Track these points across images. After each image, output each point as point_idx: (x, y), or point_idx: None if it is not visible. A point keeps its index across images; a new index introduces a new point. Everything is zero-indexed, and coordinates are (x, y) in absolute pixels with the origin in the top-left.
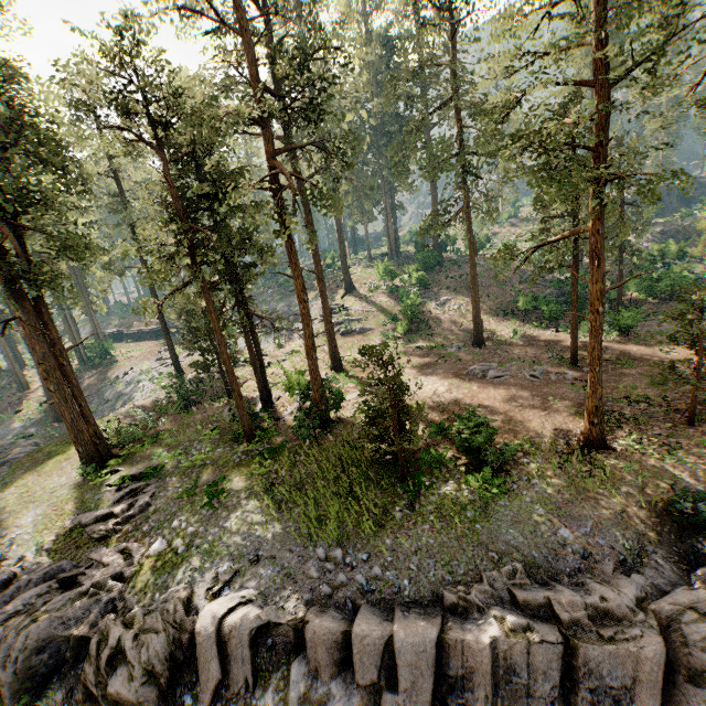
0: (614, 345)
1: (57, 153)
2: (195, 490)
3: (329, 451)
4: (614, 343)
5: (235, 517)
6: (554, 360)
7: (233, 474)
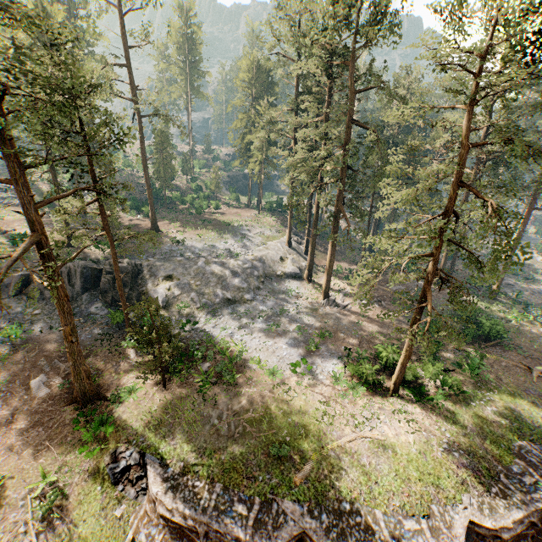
0: (139, 221)
1: None
2: None
3: None
4: (141, 220)
5: None
6: None
7: None
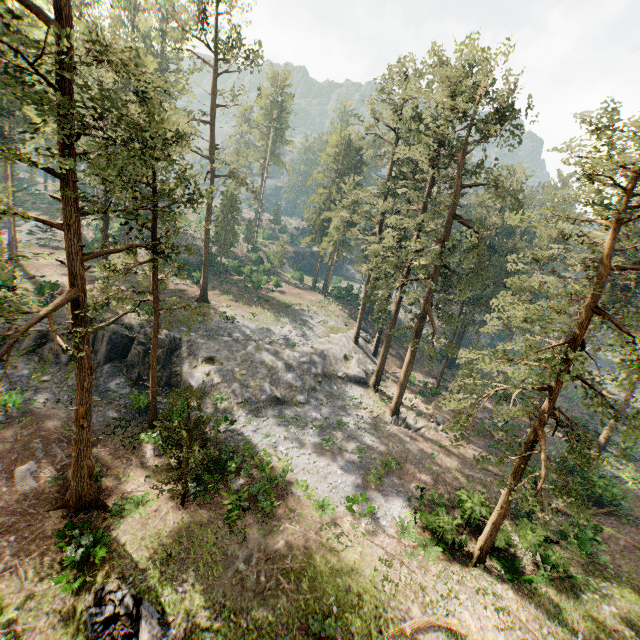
0: (187, 287)
1: None
2: None
3: None
4: (189, 286)
5: None
6: None
7: None
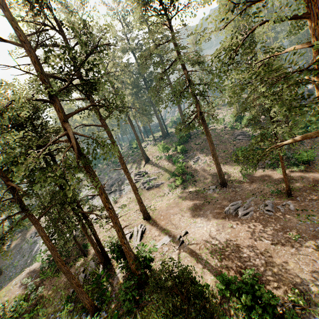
0: (305, 174)
1: None
2: None
3: (148, 318)
4: (304, 172)
5: None
6: (274, 192)
7: None
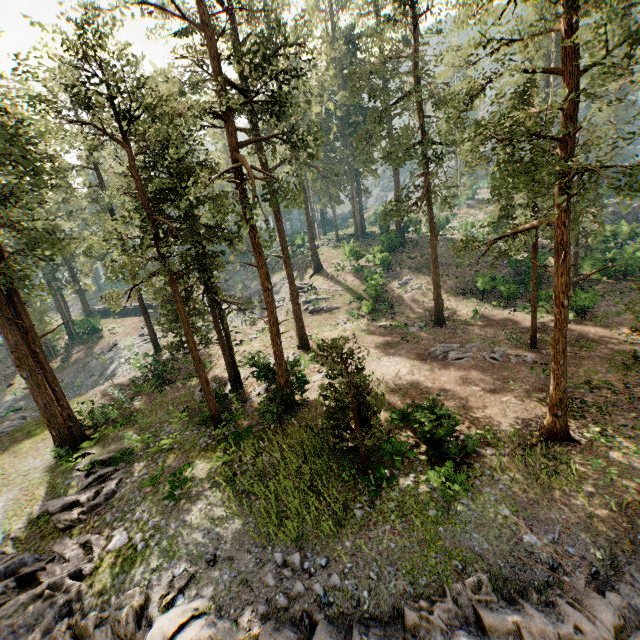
0: (572, 326)
1: (25, 149)
2: (161, 477)
3: (292, 437)
4: (572, 324)
5: (196, 510)
6: (513, 341)
7: (198, 461)
